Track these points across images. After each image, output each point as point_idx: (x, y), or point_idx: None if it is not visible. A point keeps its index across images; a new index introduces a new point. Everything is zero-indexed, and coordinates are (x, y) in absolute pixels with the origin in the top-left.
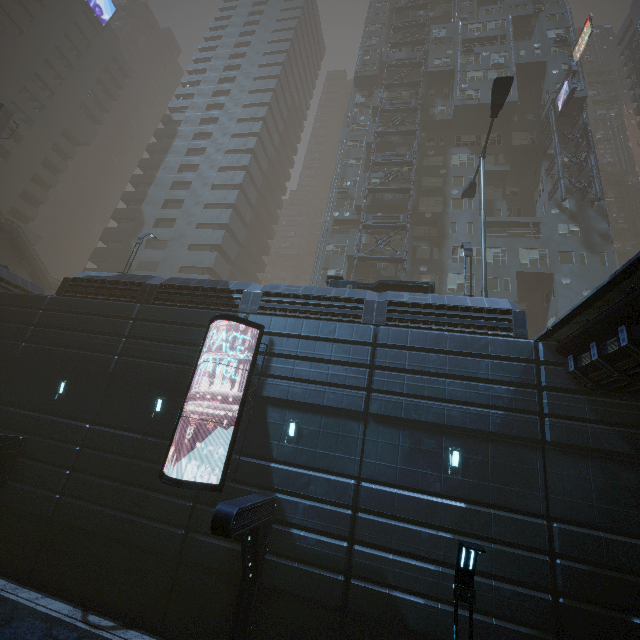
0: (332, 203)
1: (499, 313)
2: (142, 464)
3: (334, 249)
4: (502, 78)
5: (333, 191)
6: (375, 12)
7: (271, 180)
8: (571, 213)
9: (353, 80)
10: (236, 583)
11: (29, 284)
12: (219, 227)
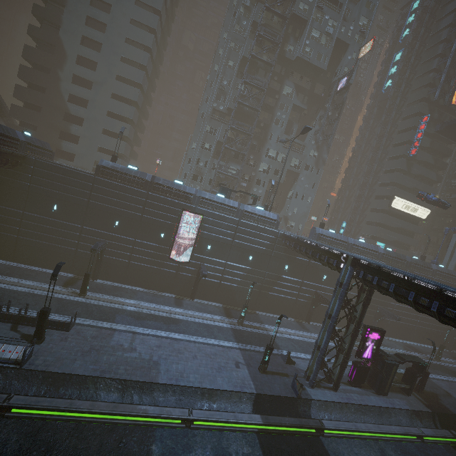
0: (214, 96)
1: (273, 220)
2: (160, 254)
3: (210, 130)
4: (308, 128)
5: (216, 85)
6: None
7: (165, 30)
8: (318, 145)
9: None
10: (192, 283)
11: (46, 144)
12: (133, 83)
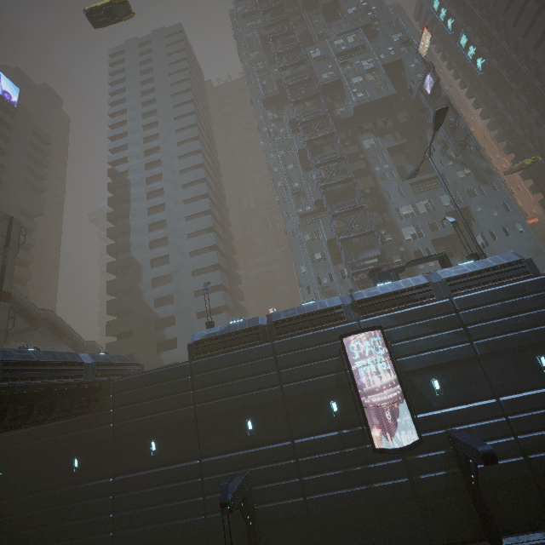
0: (293, 203)
1: (516, 264)
2: (351, 450)
3: (311, 237)
4: (442, 109)
5: (288, 193)
6: (249, 42)
7: (218, 195)
8: (460, 161)
9: (252, 99)
10: (460, 492)
11: (128, 358)
12: (208, 249)
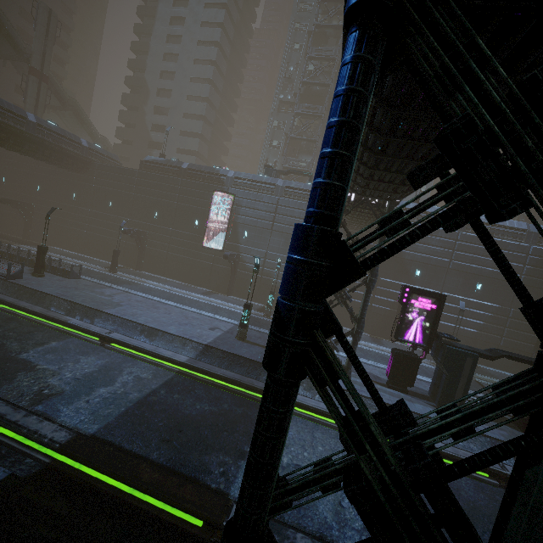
0: (279, 87)
1: None
2: (194, 243)
3: (278, 125)
4: None
5: (281, 75)
6: None
7: (237, 45)
8: None
9: None
10: (229, 277)
11: (113, 155)
12: (202, 99)
